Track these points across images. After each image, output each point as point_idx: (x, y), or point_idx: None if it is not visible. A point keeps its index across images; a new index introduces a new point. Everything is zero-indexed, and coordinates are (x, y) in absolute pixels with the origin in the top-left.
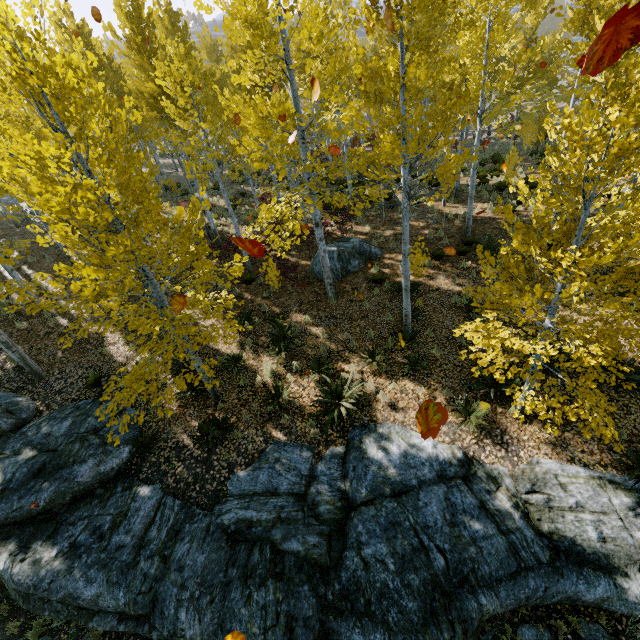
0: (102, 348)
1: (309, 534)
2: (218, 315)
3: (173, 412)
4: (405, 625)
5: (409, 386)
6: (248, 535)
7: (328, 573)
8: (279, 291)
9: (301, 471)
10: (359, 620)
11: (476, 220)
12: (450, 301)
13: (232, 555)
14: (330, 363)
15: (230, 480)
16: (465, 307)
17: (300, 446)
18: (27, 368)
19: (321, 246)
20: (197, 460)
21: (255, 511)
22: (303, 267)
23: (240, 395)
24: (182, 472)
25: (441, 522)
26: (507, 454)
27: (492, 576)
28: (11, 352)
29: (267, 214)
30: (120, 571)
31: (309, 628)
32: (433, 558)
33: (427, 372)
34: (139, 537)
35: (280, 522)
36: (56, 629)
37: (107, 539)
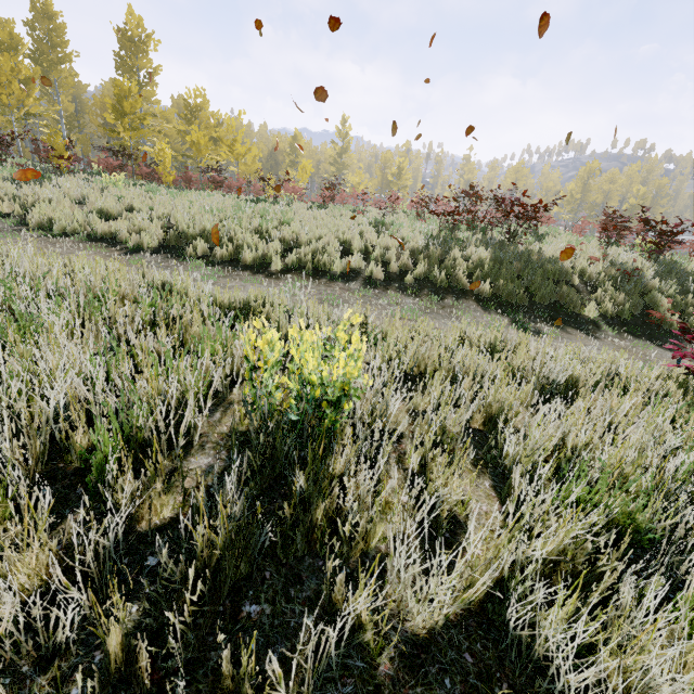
0: None
1: None
2: None
3: None
4: None
5: None
6: None
7: None
8: None
9: None
10: None
11: None
12: None
13: None
14: None
15: None
16: None
17: None
18: None
19: None
20: None
21: None
22: None
23: None
24: None
25: None
26: None
27: None
28: None
29: None
30: None
31: None
32: None
33: None
34: None
35: None
36: None
37: None
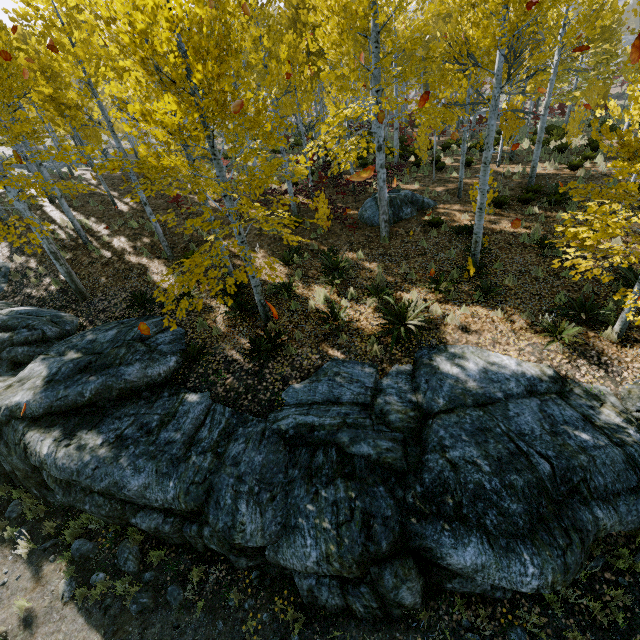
0: (146, 276)
1: (380, 439)
2: (284, 207)
3: (220, 331)
4: (508, 528)
5: (481, 311)
6: (309, 439)
7: (405, 478)
8: (327, 234)
9: (365, 383)
10: (448, 524)
11: (537, 176)
12: (518, 241)
13: (291, 458)
14: (389, 290)
15: (285, 391)
16: (537, 244)
17: (361, 363)
18: (72, 285)
19: (381, 174)
20: (248, 373)
21: (316, 417)
22: (350, 215)
23: (291, 318)
24: (232, 383)
25: (539, 431)
26: (607, 374)
27: (608, 489)
28: (59, 264)
29: (335, 118)
30: (170, 463)
31: (388, 528)
32: (536, 463)
33: (501, 299)
34: (189, 436)
35: (346, 426)
36: (93, 533)
37: (155, 435)
